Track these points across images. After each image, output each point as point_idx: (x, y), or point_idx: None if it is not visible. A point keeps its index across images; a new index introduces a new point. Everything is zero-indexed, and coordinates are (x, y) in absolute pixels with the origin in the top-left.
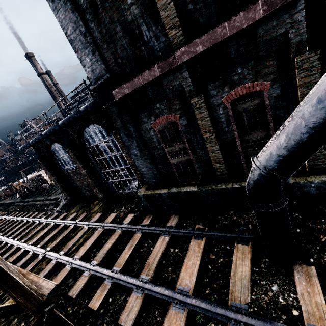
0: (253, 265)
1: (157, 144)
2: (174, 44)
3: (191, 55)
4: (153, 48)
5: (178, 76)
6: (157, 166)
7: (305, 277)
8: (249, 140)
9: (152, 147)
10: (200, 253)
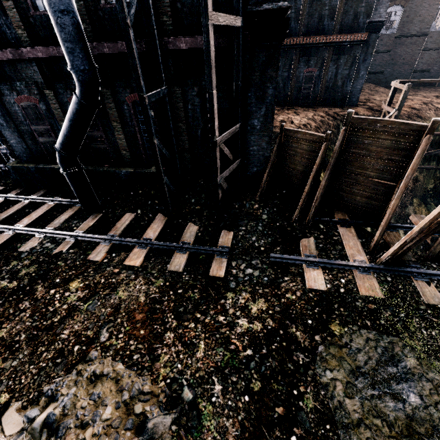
0: (76, 216)
1: (23, 120)
2: (23, 41)
3: (35, 56)
4: (6, 33)
5: (30, 67)
6: (27, 141)
7: (94, 217)
8: (93, 136)
9: (19, 121)
10: (45, 210)
